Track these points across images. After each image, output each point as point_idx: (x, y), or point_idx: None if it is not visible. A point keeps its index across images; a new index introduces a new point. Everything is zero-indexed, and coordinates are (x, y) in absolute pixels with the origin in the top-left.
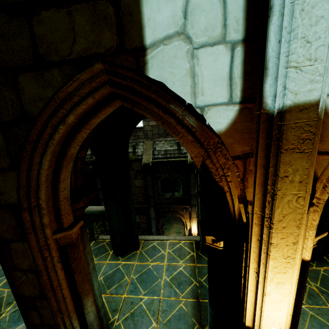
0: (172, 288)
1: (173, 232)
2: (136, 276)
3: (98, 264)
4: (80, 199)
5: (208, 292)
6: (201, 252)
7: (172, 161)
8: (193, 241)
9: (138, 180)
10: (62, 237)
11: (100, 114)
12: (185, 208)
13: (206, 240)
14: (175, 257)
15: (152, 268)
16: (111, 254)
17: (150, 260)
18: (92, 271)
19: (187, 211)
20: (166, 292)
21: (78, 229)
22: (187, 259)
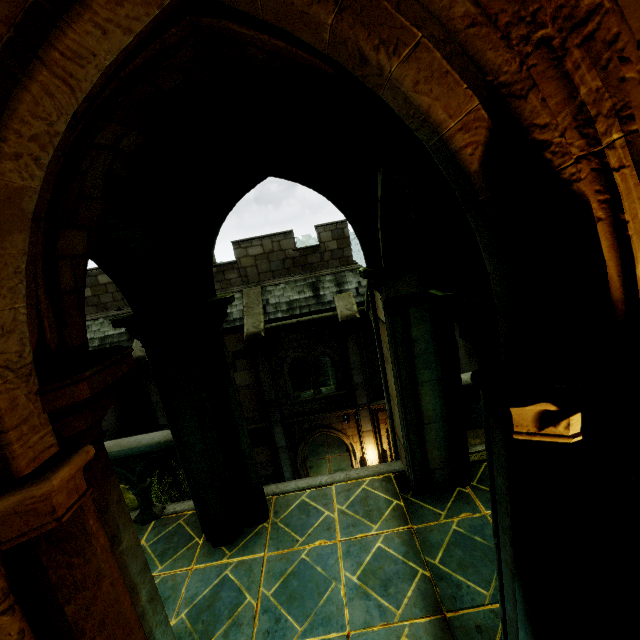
0: (371, 598)
1: (327, 472)
2: (275, 588)
3: (170, 579)
4: (77, 375)
5: (521, 596)
6: (414, 496)
7: (307, 322)
8: (389, 475)
9: (240, 373)
10: (14, 512)
11: (98, 1)
12: (346, 415)
13: (514, 426)
14: (358, 520)
15: (309, 557)
16: (201, 545)
17: (302, 540)
18: (150, 607)
19: (351, 420)
20: (357, 614)
21: (78, 477)
22: (387, 519)
